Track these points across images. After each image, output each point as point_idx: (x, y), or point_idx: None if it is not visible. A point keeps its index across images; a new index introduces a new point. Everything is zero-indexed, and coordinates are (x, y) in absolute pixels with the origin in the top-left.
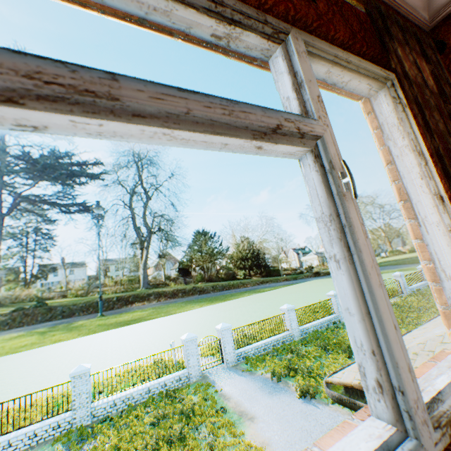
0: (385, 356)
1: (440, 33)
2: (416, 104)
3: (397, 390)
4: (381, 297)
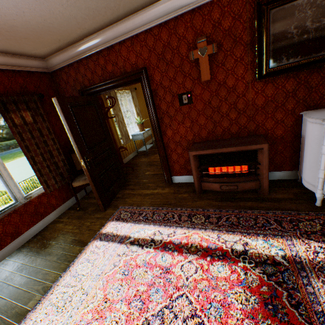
0: (13, 191)
1: (55, 76)
2: (19, 134)
3: (16, 196)
4: (11, 182)
